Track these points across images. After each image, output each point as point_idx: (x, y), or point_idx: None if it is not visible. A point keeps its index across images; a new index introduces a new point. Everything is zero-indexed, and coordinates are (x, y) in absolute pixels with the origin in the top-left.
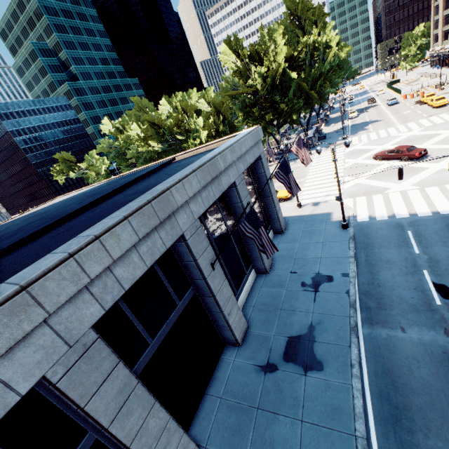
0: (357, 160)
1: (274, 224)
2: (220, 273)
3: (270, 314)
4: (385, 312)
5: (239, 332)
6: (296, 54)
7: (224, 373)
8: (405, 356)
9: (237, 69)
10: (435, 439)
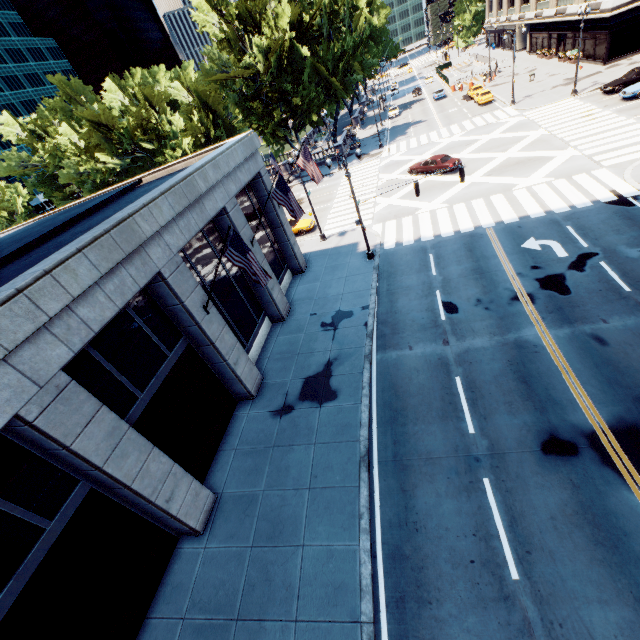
0: (392, 175)
1: (291, 263)
2: (218, 318)
3: (287, 361)
4: (398, 336)
5: (252, 383)
6: (308, 19)
7: (238, 427)
8: (409, 369)
9: (223, 37)
10: (420, 424)
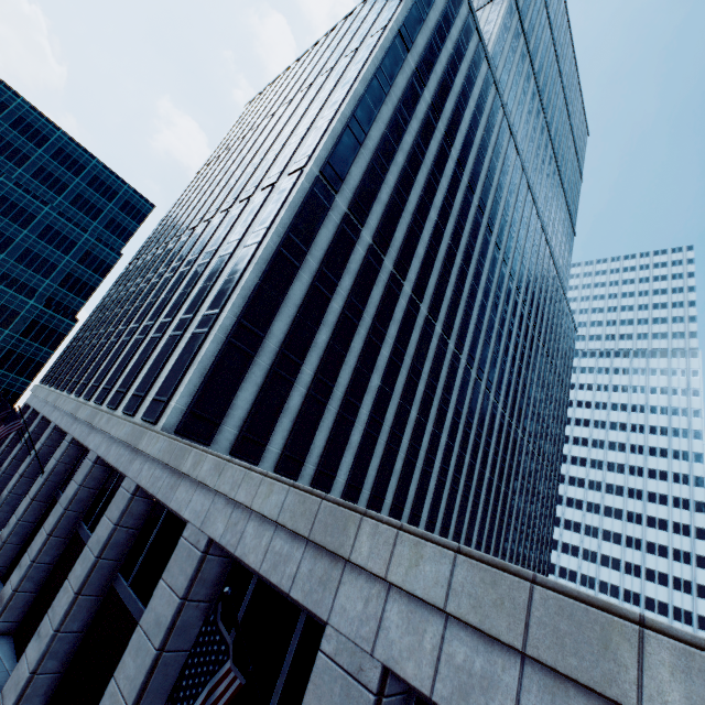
0: None
1: None
2: None
3: None
4: None
5: None
6: None
7: None
8: None
9: None
10: None
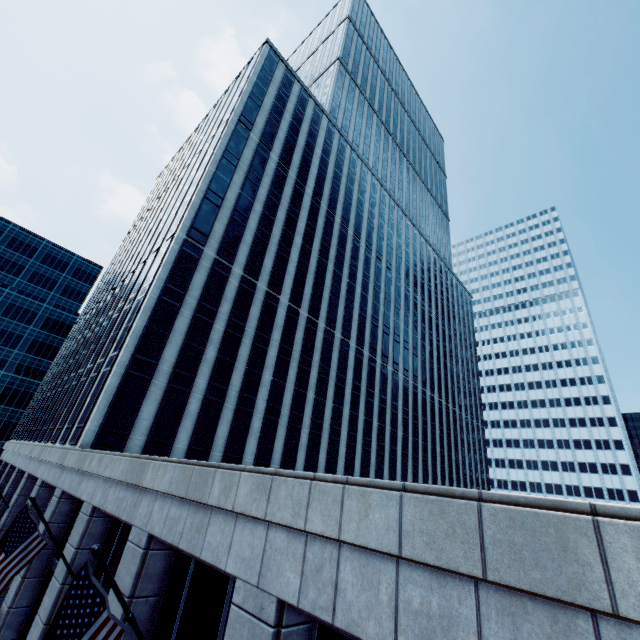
0: None
1: None
2: None
3: None
4: None
5: None
6: None
7: None
8: None
9: None
10: None
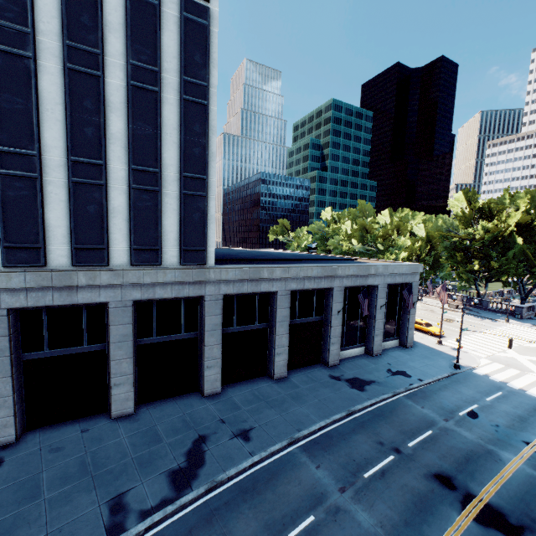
0: None
1: (402, 337)
2: (340, 320)
3: (355, 367)
4: (422, 400)
5: (332, 359)
6: None
7: (313, 369)
8: (410, 411)
9: (461, 215)
10: (388, 425)
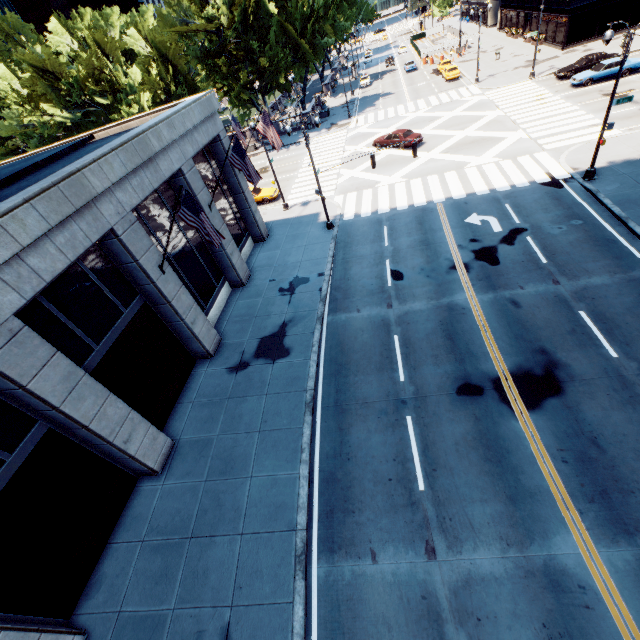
0: (358, 147)
1: (253, 230)
2: (174, 278)
3: (245, 323)
4: (348, 300)
5: (210, 343)
6: None
7: (196, 383)
8: (355, 329)
9: None
10: (360, 376)
